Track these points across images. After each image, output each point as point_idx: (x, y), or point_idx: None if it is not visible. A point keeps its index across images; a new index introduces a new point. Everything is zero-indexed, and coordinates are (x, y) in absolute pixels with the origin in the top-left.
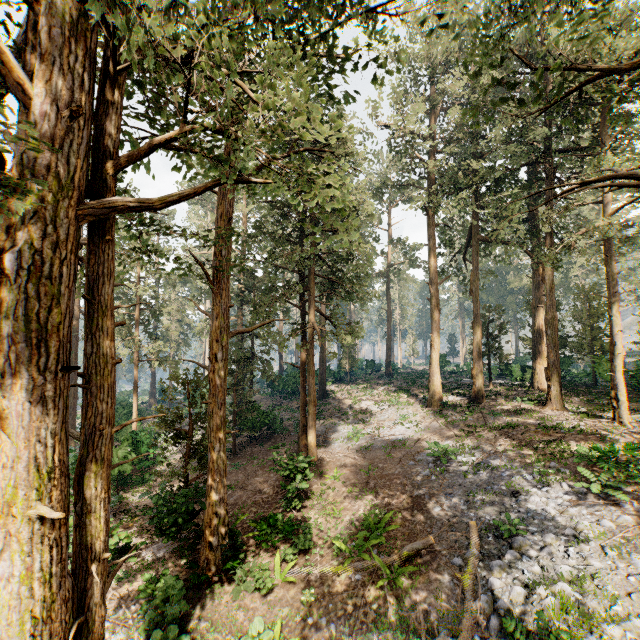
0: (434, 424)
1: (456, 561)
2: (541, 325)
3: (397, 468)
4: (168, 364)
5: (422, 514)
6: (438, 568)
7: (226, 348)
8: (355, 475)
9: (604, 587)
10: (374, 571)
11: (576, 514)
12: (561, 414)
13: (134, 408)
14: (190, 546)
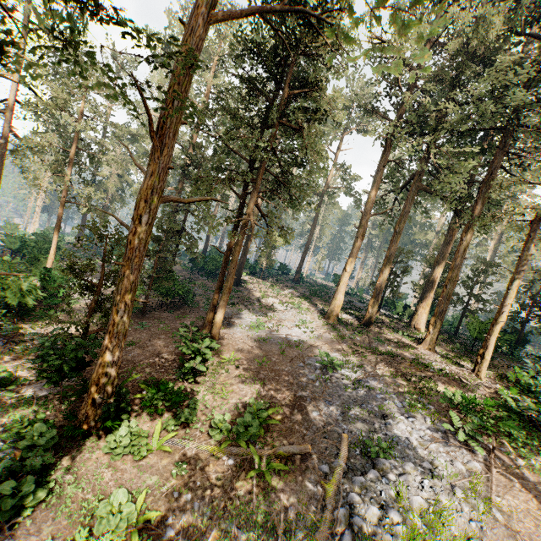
0: (327, 335)
1: (324, 468)
2: (436, 277)
3: (287, 366)
4: (96, 213)
5: (301, 415)
6: (306, 470)
7: (154, 212)
8: (249, 362)
9: (449, 526)
10: (247, 459)
11: (434, 450)
12: (431, 355)
13: (53, 246)
14: (75, 393)
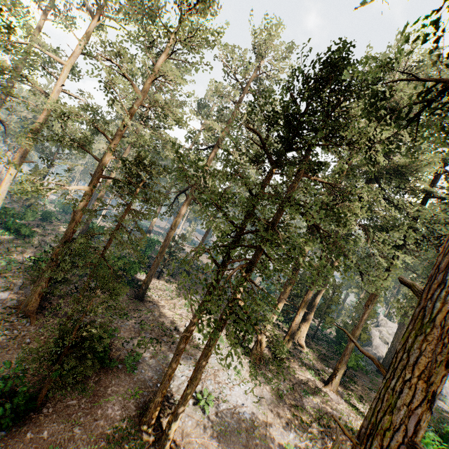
0: (265, 392)
1: None
2: (317, 303)
3: None
4: None
5: None
6: None
7: None
8: None
9: None
10: None
11: None
12: (339, 400)
13: None
14: None
